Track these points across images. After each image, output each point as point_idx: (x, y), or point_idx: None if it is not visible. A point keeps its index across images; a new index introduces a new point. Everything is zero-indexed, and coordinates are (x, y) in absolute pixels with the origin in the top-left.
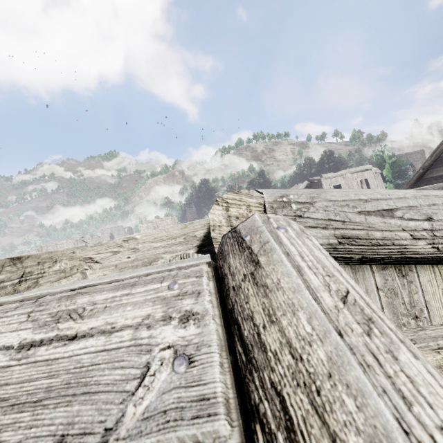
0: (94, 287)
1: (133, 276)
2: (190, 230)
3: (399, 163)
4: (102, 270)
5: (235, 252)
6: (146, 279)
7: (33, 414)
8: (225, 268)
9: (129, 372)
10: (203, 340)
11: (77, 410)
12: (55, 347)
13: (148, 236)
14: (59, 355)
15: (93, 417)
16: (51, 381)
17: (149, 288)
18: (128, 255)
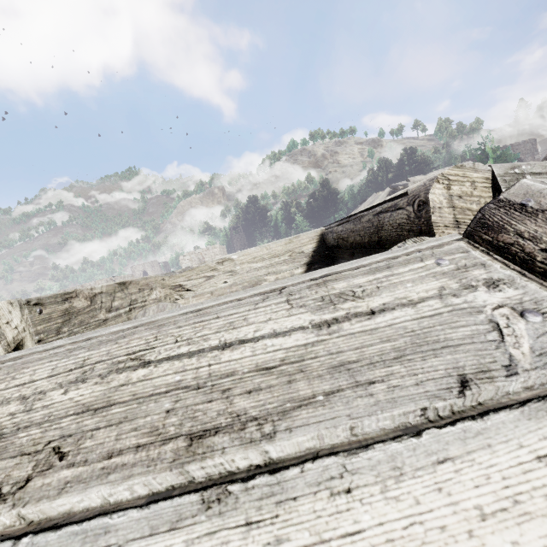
0: (341, 274)
1: (380, 260)
2: (296, 246)
3: (505, 157)
4: (196, 299)
5: (521, 218)
6: (400, 260)
7: (408, 365)
8: (506, 237)
9: (480, 327)
10: (539, 296)
11: (455, 357)
12: (361, 321)
13: (246, 255)
14: (376, 325)
15: (481, 360)
16: (394, 343)
17: (414, 267)
18: (224, 279)
